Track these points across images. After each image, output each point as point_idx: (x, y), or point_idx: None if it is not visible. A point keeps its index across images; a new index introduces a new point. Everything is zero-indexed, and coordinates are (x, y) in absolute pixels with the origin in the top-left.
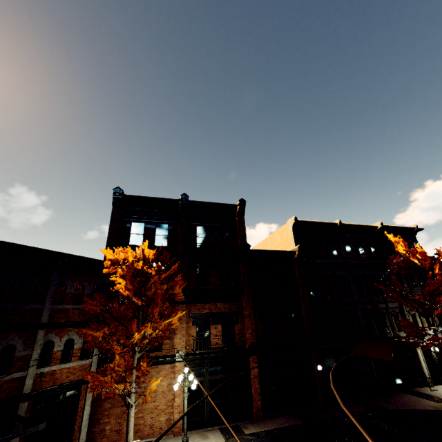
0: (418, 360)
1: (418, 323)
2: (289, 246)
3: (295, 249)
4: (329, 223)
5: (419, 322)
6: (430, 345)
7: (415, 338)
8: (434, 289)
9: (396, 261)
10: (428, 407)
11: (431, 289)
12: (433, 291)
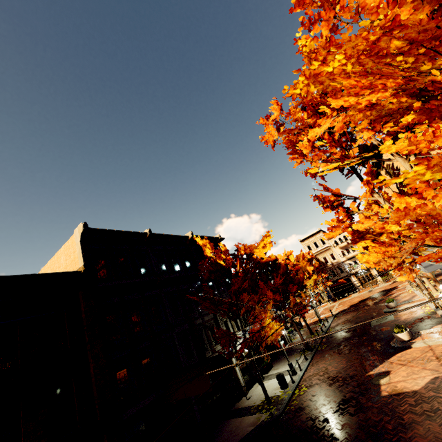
0: (234, 370)
1: (230, 329)
2: (76, 269)
3: (81, 269)
4: (136, 232)
5: (231, 328)
6: (242, 350)
7: (229, 347)
8: (238, 287)
9: (206, 265)
10: (249, 427)
11: (237, 287)
12: (238, 290)
